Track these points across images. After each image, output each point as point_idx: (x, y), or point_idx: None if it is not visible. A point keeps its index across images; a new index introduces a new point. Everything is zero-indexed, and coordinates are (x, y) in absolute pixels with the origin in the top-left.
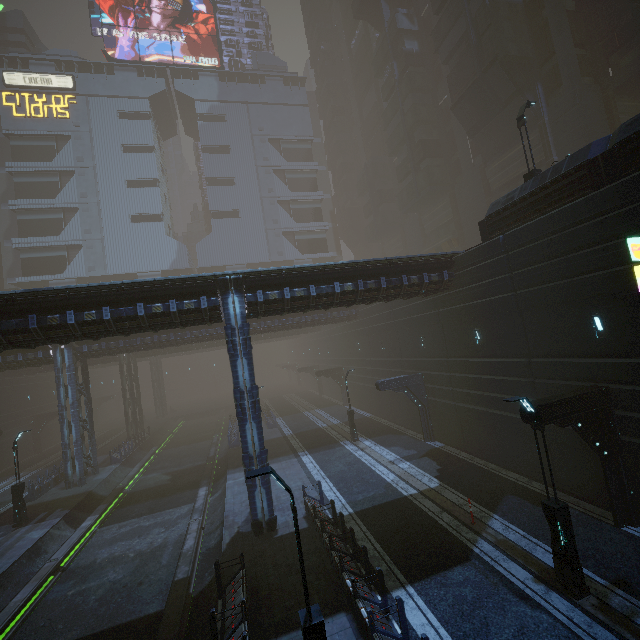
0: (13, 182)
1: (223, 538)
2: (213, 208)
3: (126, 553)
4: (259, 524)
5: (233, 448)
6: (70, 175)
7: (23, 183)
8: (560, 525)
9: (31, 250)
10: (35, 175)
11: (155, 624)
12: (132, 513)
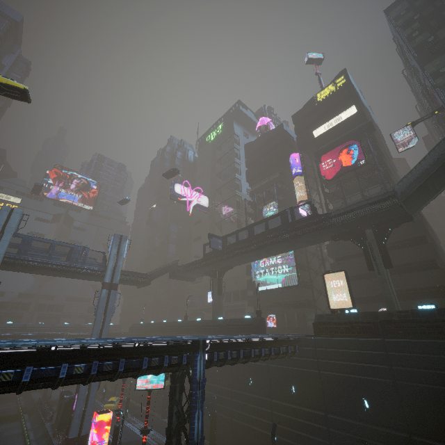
0: None
1: (35, 401)
2: None
3: None
4: (47, 397)
5: None
6: None
7: None
8: (104, 389)
9: None
10: None
11: (17, 414)
12: None
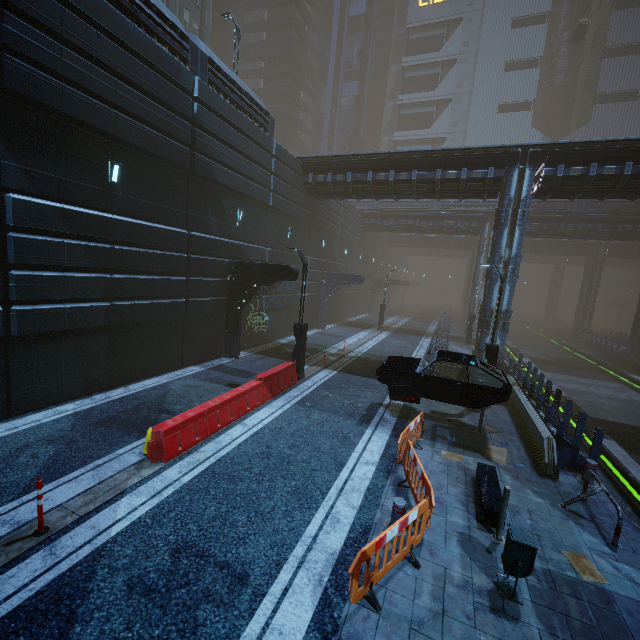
0: (399, 78)
1: None
2: (602, 89)
3: (593, 392)
4: None
5: (622, 356)
6: (451, 64)
7: (411, 78)
8: None
9: (404, 143)
10: (421, 68)
11: None
12: (548, 369)
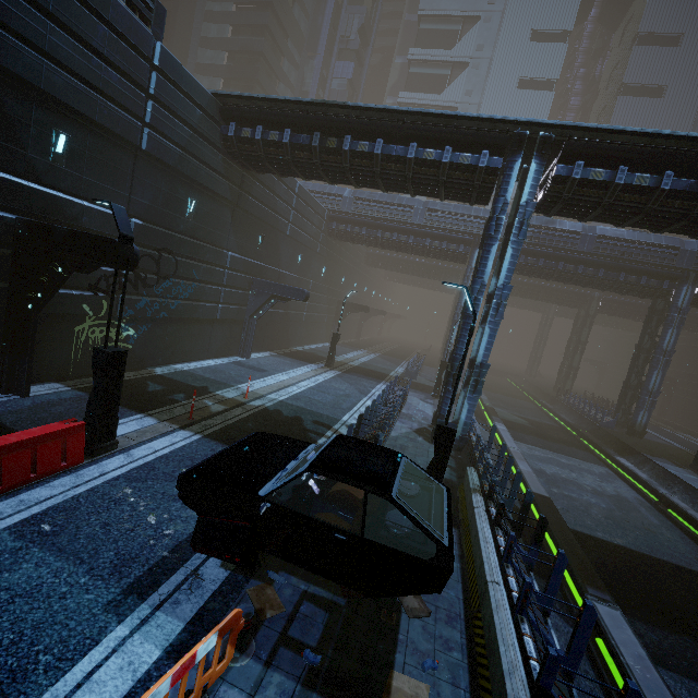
0: (404, 73)
1: None
2: None
3: (577, 482)
4: None
5: (606, 428)
6: (462, 68)
7: (416, 74)
8: None
9: None
10: (429, 66)
11: None
12: (525, 439)
